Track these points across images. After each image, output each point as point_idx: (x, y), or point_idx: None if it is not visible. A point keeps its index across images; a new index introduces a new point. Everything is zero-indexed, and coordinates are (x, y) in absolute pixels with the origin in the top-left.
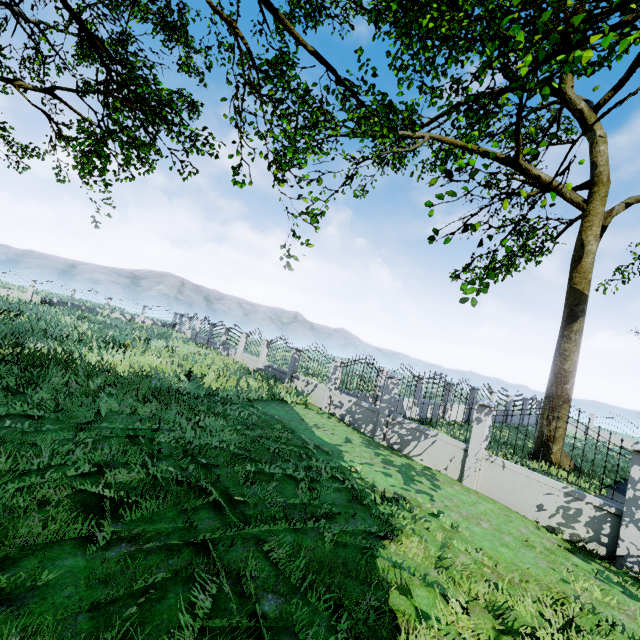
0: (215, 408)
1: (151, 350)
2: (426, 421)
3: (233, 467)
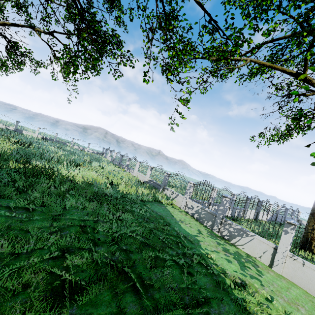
0: (126, 207)
1: (92, 168)
2: (235, 218)
3: (141, 253)
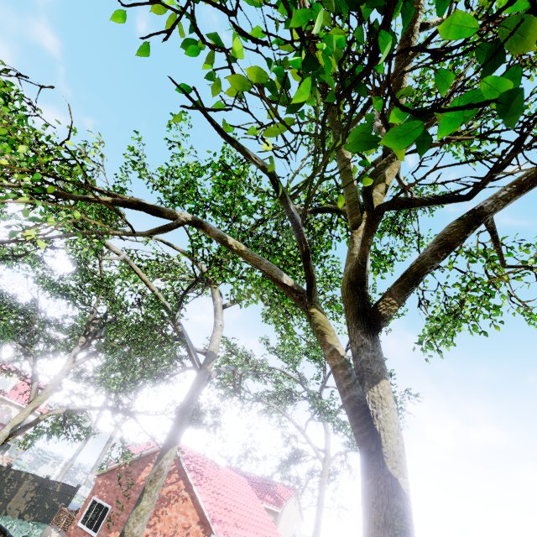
0: None
1: None
2: None
3: None
